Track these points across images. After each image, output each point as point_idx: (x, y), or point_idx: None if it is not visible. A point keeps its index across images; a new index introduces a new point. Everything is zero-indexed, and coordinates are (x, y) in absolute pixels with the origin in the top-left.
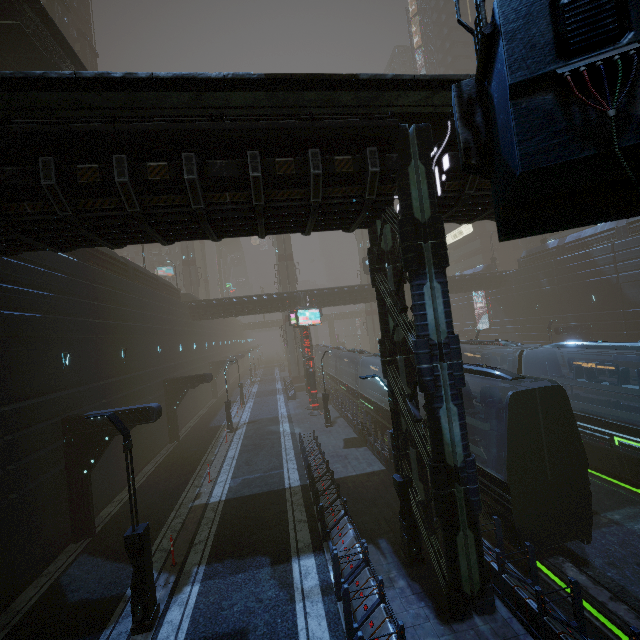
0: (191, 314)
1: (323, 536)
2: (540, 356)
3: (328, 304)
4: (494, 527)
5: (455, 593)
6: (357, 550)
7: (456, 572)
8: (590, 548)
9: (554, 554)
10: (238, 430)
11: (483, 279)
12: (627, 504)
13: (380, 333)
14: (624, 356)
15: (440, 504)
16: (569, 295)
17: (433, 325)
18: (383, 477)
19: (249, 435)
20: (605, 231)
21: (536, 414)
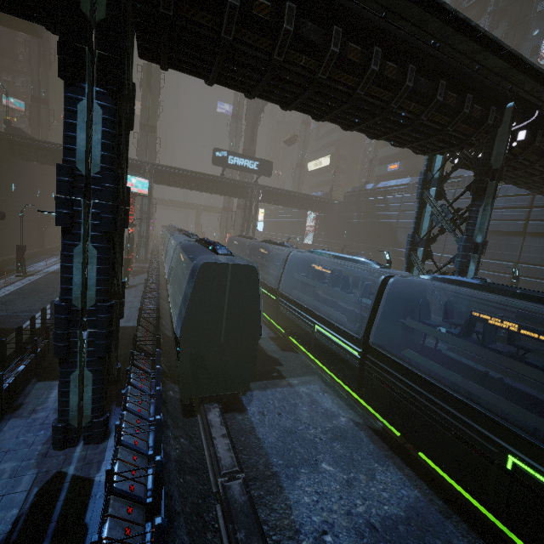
0: (10, 149)
1: (0, 370)
2: (303, 259)
3: (173, 184)
4: (155, 375)
5: (58, 424)
6: (5, 383)
7: (64, 406)
8: (257, 400)
9: (213, 401)
10: (31, 276)
11: (315, 202)
12: (310, 374)
13: (230, 229)
14: (350, 268)
15: (56, 342)
16: (367, 229)
17: (83, 153)
18: (128, 331)
19: (38, 282)
20: (402, 185)
21: (224, 286)
